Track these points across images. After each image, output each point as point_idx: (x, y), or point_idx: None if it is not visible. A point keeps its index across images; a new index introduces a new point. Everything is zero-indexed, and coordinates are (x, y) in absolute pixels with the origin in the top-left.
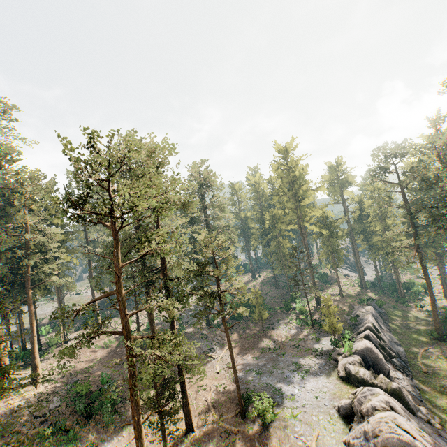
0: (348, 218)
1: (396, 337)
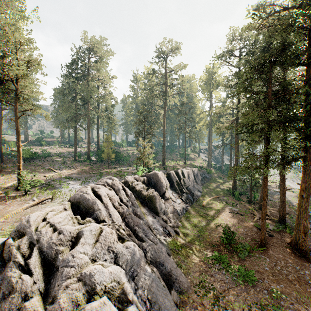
0: (211, 113)
1: (203, 188)
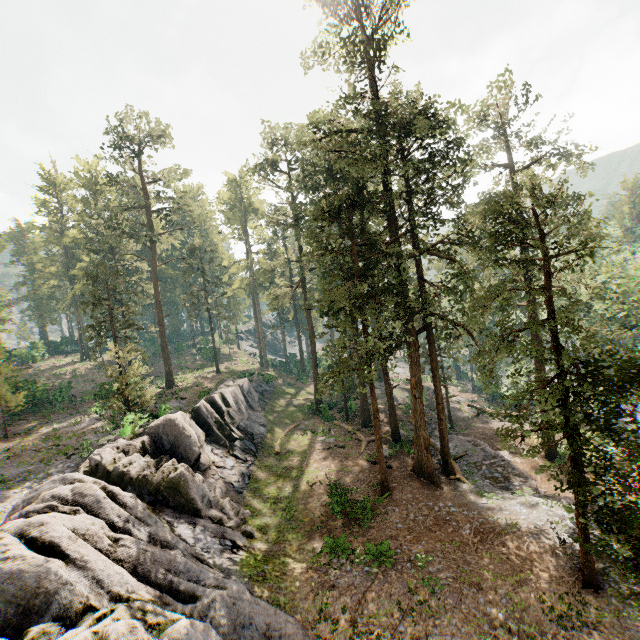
0: (251, 263)
1: (266, 417)
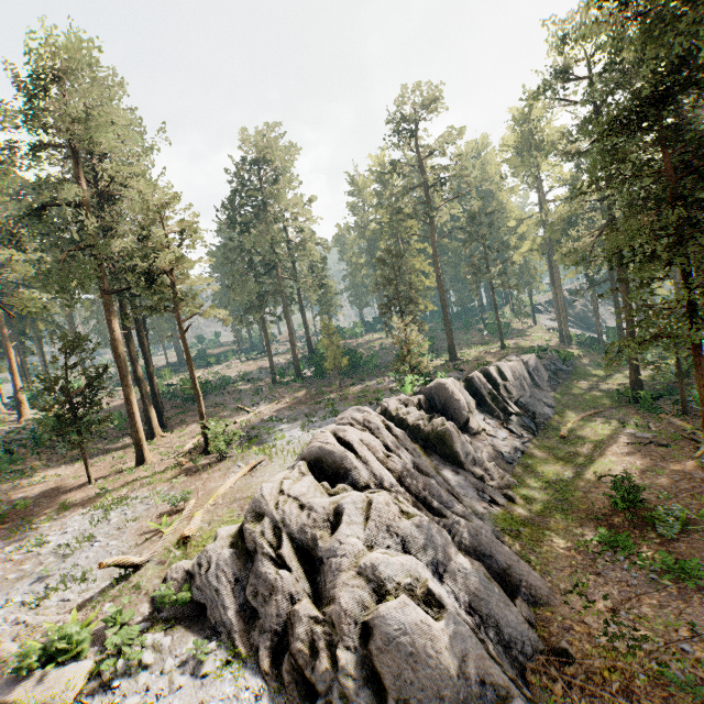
0: (546, 216)
1: (556, 398)
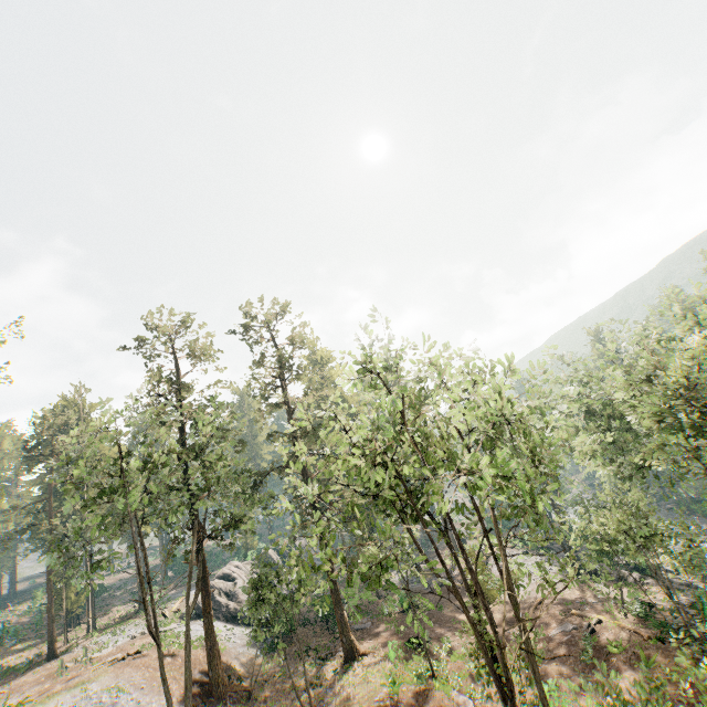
0: None
1: None
